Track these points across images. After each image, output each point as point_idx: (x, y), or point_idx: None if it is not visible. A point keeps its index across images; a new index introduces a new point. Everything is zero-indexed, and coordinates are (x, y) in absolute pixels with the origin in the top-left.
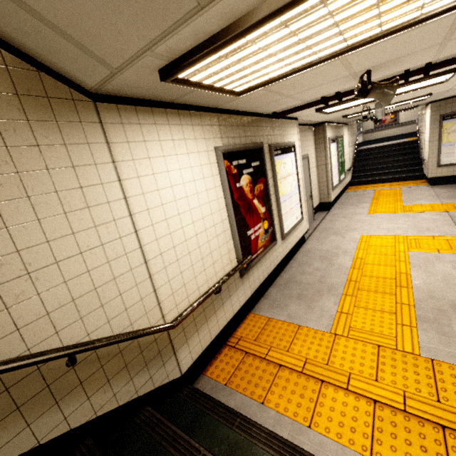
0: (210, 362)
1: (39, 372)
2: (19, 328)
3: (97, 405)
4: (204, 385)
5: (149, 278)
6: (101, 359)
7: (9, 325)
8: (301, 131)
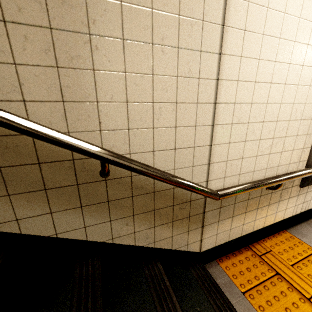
0: (227, 254)
1: (73, 164)
2: (65, 100)
3: (116, 232)
4: (215, 274)
5: (211, 126)
6: (134, 188)
7: (56, 90)
8: None
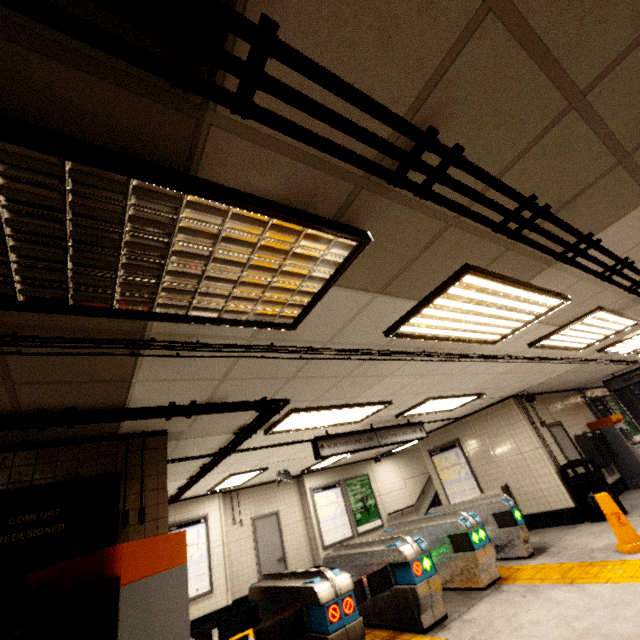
0: None
1: None
2: None
3: None
4: None
5: None
6: None
7: None
8: (265, 489)
